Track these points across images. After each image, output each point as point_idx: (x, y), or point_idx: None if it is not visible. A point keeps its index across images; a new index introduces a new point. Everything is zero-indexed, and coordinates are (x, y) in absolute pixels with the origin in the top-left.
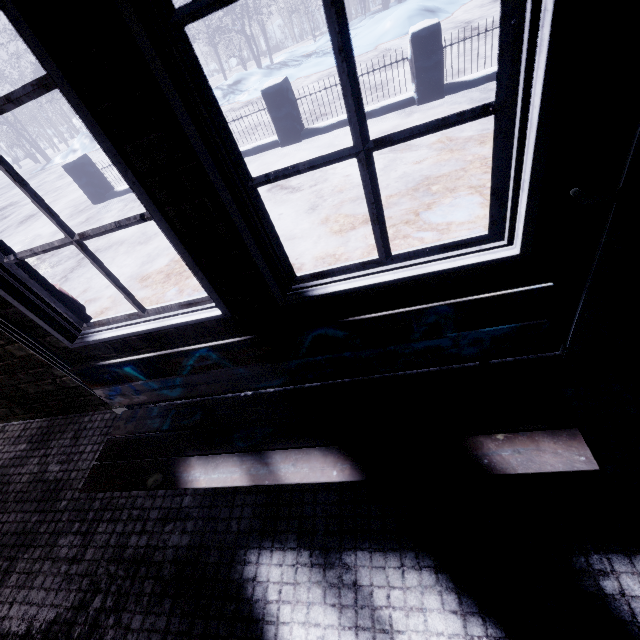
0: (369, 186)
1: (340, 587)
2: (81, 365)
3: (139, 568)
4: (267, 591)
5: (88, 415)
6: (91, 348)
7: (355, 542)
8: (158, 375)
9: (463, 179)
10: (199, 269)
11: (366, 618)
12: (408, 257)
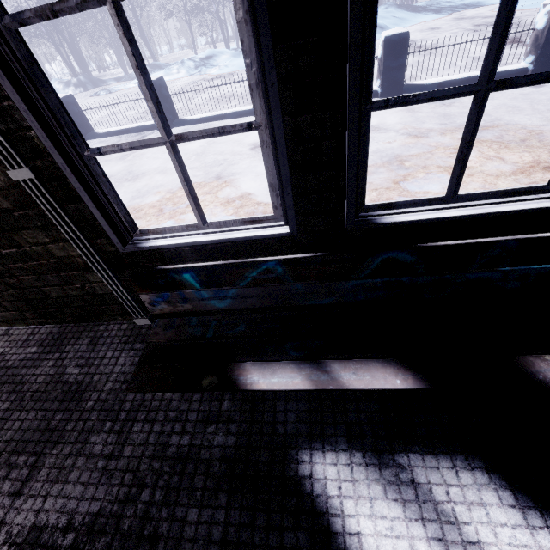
0: (472, 125)
1: (399, 484)
2: (119, 272)
3: (186, 465)
4: (326, 487)
5: (103, 324)
6: (138, 255)
7: (405, 445)
8: (214, 284)
9: (431, 159)
10: (290, 184)
11: (430, 511)
12: (472, 198)
